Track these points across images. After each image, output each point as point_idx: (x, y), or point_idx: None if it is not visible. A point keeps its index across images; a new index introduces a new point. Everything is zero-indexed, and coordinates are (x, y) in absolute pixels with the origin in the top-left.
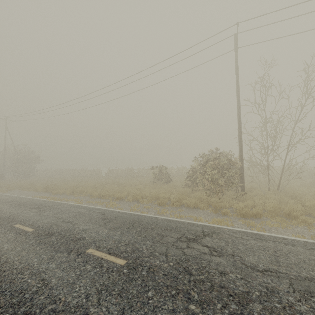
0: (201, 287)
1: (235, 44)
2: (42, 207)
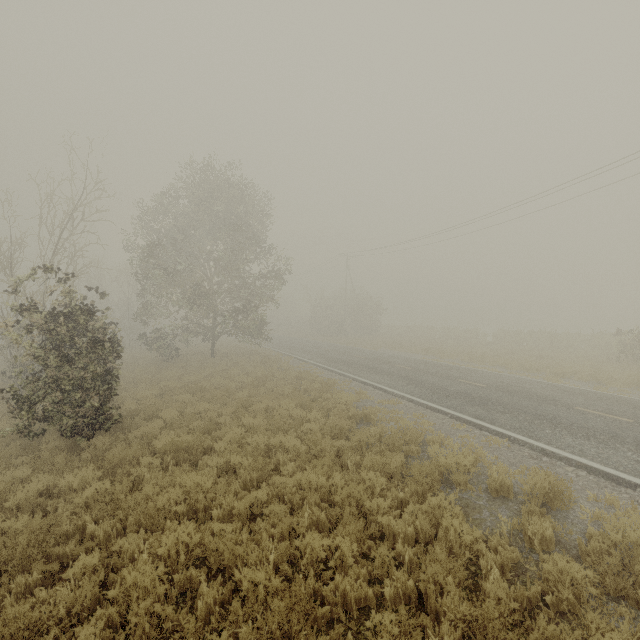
0: None
1: None
2: (457, 369)
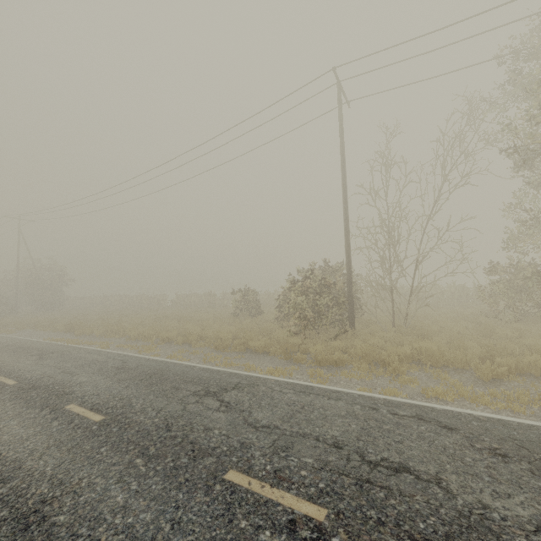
0: (166, 443)
1: (338, 97)
2: (47, 353)
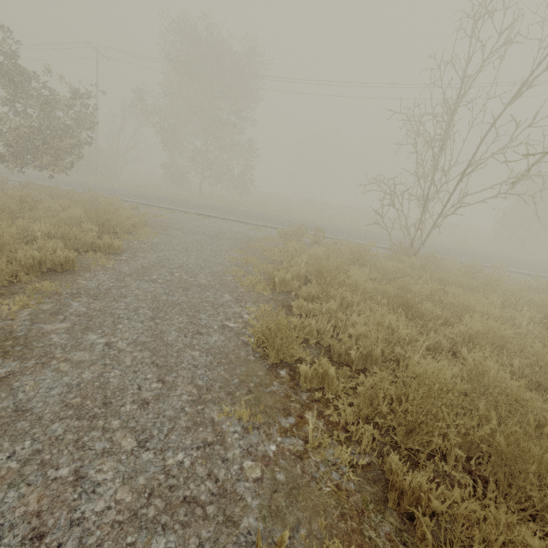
0: None
1: (96, 56)
2: None
